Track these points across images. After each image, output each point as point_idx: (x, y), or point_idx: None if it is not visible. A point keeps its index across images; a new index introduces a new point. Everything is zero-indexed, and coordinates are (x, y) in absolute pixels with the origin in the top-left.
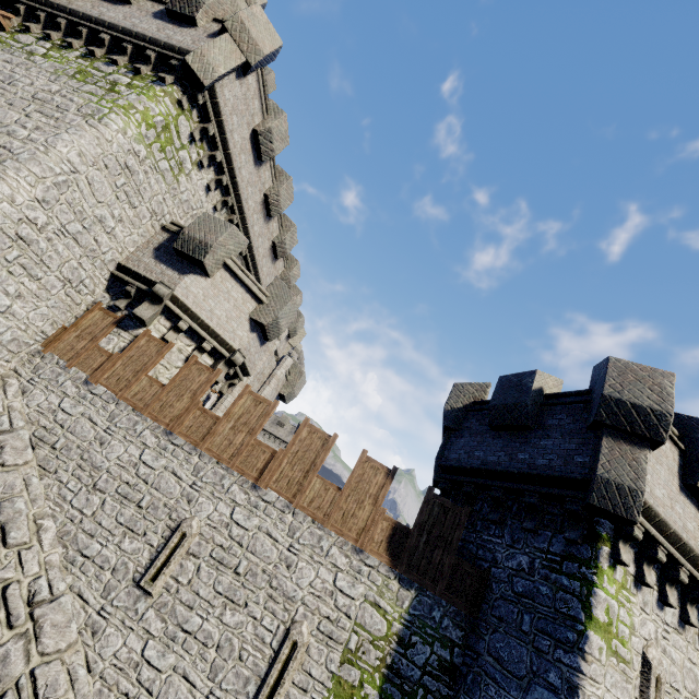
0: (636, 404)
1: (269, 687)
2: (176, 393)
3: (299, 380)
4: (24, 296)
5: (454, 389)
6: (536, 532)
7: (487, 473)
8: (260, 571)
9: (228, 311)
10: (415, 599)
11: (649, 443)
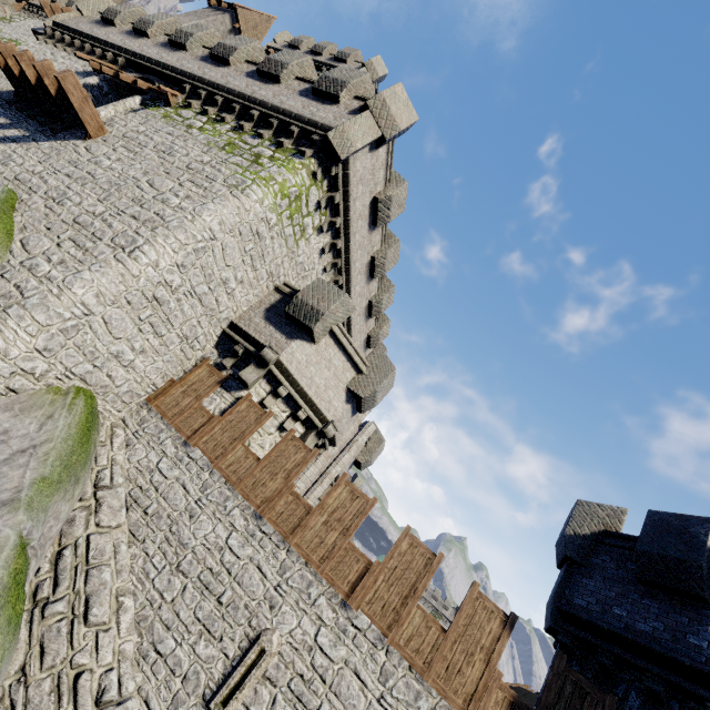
0: None
1: None
2: (270, 470)
3: (378, 448)
4: (146, 351)
5: (578, 508)
6: None
7: (637, 647)
8: None
9: (327, 380)
10: None
11: None
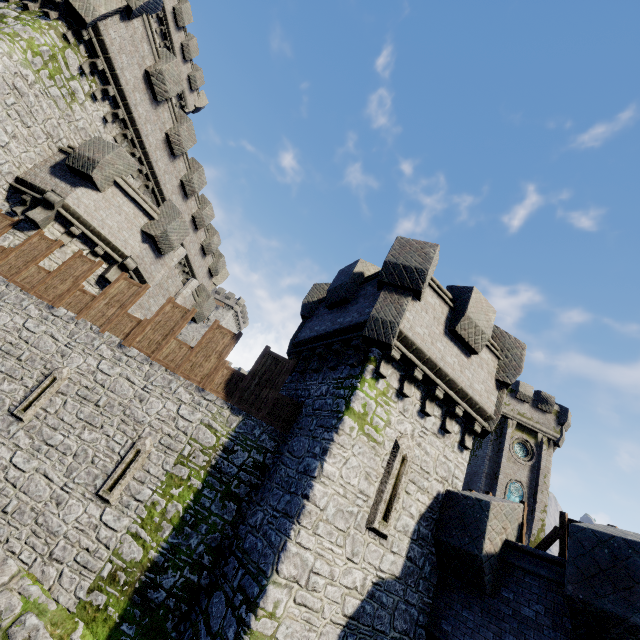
0: (406, 266)
1: (113, 480)
2: (60, 278)
3: (207, 302)
4: None
5: (313, 288)
6: (336, 368)
7: (317, 338)
8: (117, 404)
9: (120, 223)
10: (242, 422)
11: (413, 293)
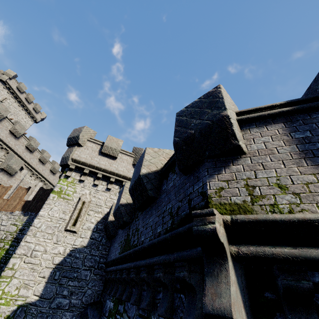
0: (73, 137)
1: None
2: None
3: None
4: None
5: None
6: None
7: None
8: None
9: None
10: (28, 218)
11: (77, 145)
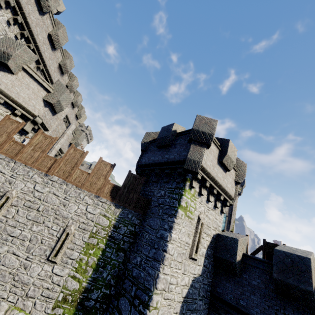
0: (203, 131)
1: (56, 251)
2: None
3: (80, 136)
4: None
5: (146, 134)
6: (168, 182)
7: (154, 164)
8: (50, 209)
9: (29, 95)
10: (121, 211)
11: (206, 146)
